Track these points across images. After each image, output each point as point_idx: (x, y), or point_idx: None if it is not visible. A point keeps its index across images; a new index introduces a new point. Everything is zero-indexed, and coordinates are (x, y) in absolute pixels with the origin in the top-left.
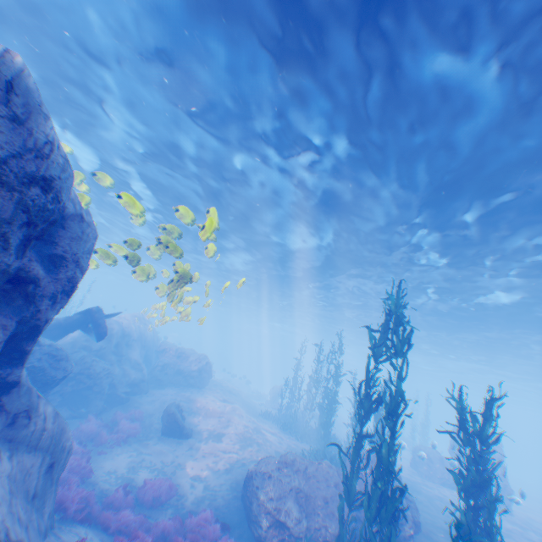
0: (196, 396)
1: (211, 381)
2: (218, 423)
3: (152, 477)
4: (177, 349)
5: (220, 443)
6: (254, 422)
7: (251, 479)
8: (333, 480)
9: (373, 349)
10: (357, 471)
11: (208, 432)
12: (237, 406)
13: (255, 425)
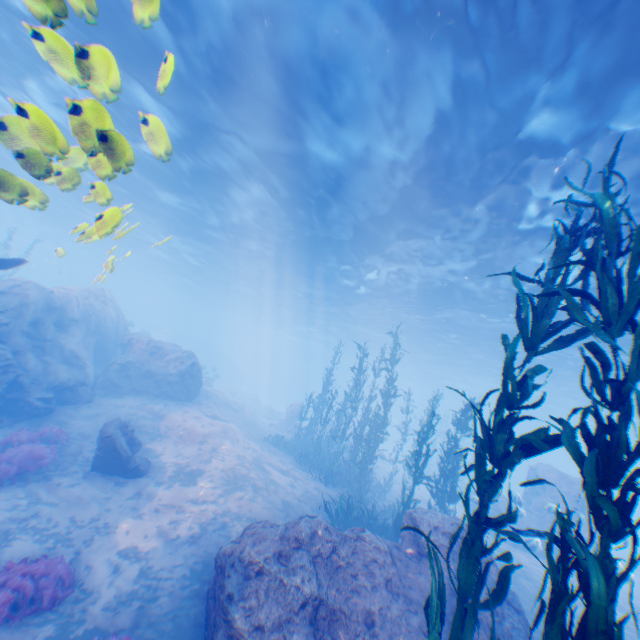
0: (169, 411)
1: (202, 392)
2: (195, 454)
3: (28, 556)
4: (151, 343)
5: (191, 487)
6: (256, 453)
7: (223, 575)
8: (383, 574)
9: (521, 322)
10: (473, 612)
11: (175, 467)
12: (233, 428)
13: (256, 458)
